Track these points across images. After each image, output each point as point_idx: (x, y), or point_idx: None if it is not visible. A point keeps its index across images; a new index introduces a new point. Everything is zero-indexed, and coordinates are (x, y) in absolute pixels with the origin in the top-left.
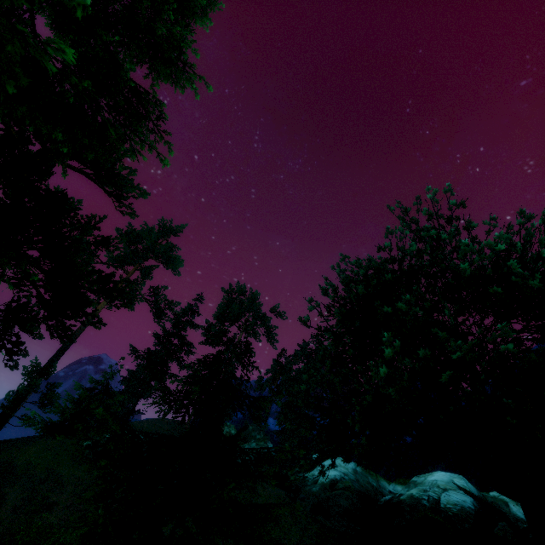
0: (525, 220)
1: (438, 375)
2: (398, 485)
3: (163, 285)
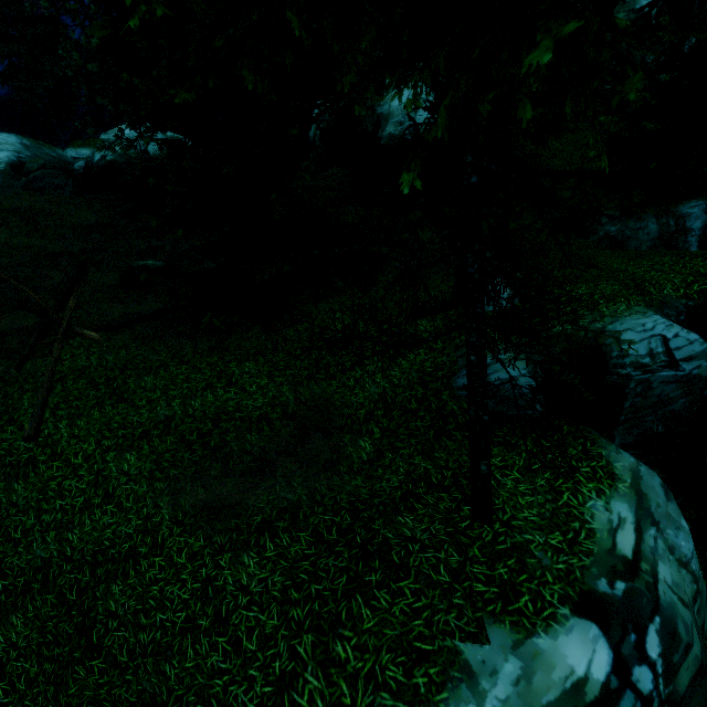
0: None
1: None
2: (81, 150)
3: None
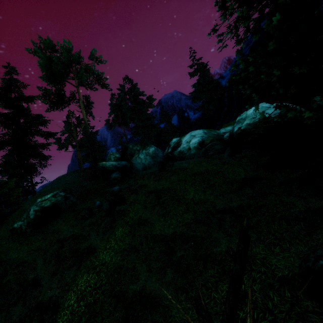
0: None
1: None
2: (227, 128)
3: None
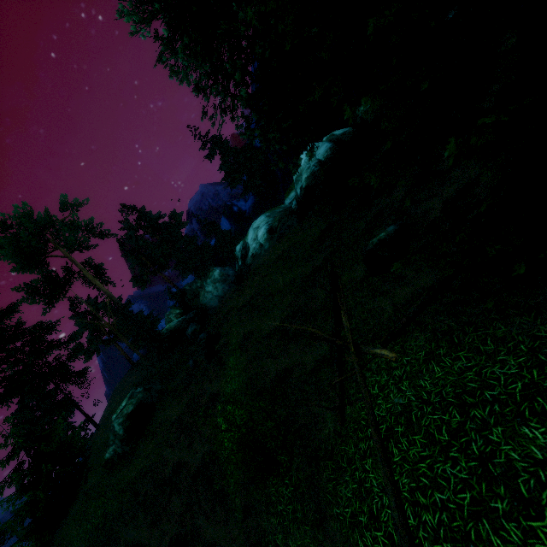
0: None
1: None
2: (290, 196)
3: None
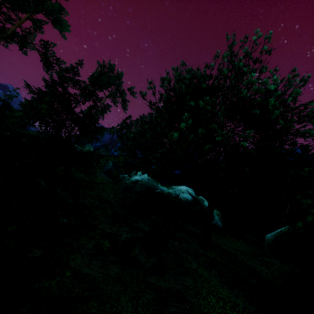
0: (292, 77)
1: (203, 145)
2: (165, 187)
3: (52, 42)
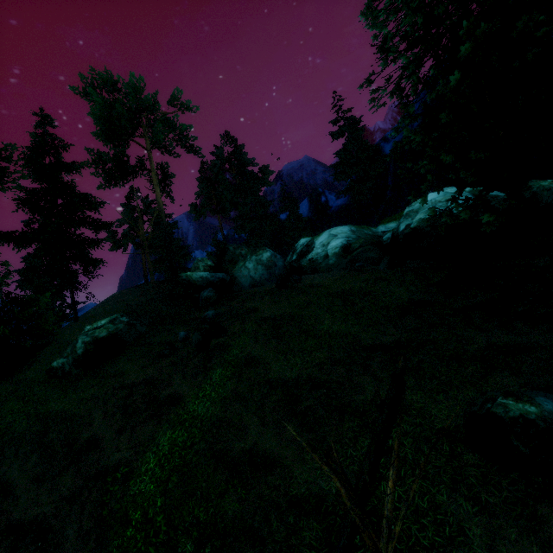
0: None
1: None
2: (388, 224)
3: None
